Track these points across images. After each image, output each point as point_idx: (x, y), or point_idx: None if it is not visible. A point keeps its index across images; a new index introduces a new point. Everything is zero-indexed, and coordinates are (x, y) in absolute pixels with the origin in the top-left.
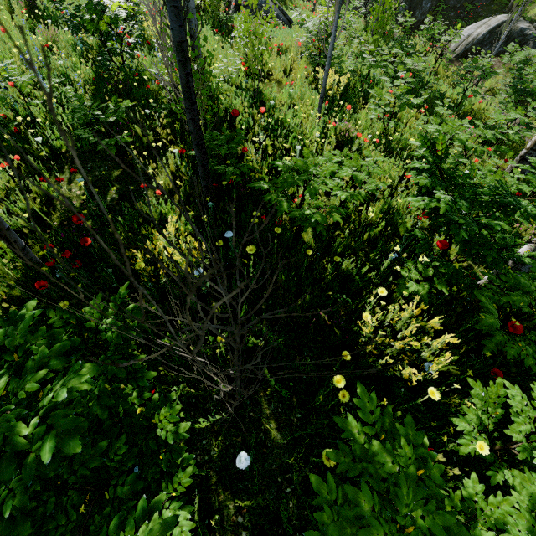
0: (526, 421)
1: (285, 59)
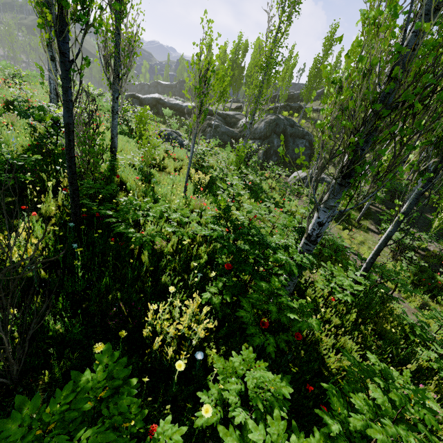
0: (238, 382)
1: (178, 163)
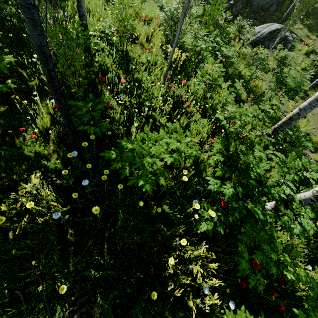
0: None
1: (148, 28)
